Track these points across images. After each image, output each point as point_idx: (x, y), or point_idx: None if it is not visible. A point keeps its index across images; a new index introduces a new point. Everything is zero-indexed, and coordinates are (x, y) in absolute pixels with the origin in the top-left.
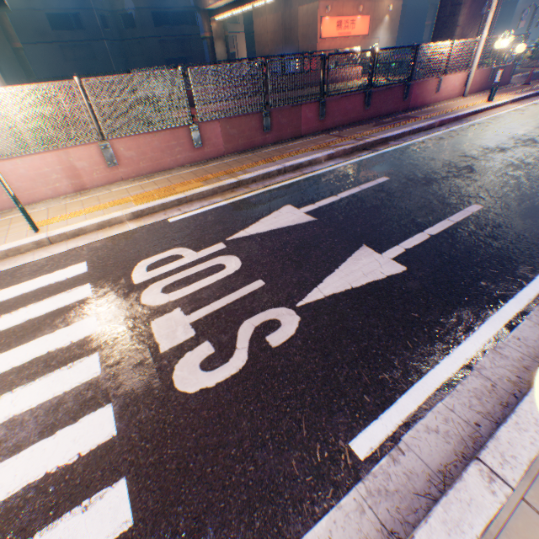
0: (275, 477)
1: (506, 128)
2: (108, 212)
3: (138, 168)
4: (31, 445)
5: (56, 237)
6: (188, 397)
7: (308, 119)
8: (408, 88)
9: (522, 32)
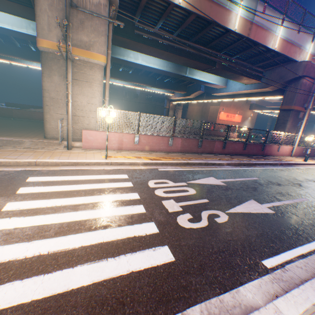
0: (231, 262)
1: None
2: (133, 159)
3: (144, 147)
4: (125, 225)
5: (114, 162)
6: (185, 228)
7: (217, 147)
8: (263, 146)
9: None
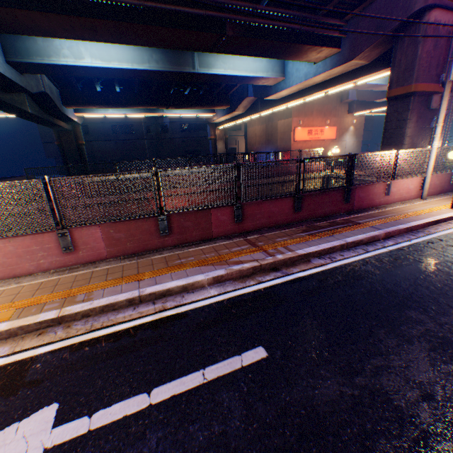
0: None
1: None
2: None
3: None
4: None
5: None
6: None
7: (221, 221)
8: (348, 191)
9: None
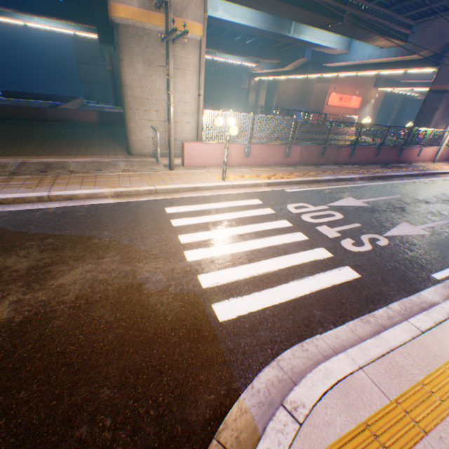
0: (406, 277)
1: None
2: (253, 180)
3: (255, 161)
4: (300, 252)
5: (235, 185)
6: (354, 252)
7: (343, 155)
8: (401, 150)
9: None
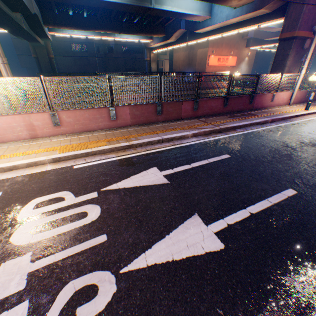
0: None
1: None
2: (38, 156)
3: (73, 128)
4: None
5: None
6: None
7: (186, 109)
8: (252, 97)
9: None
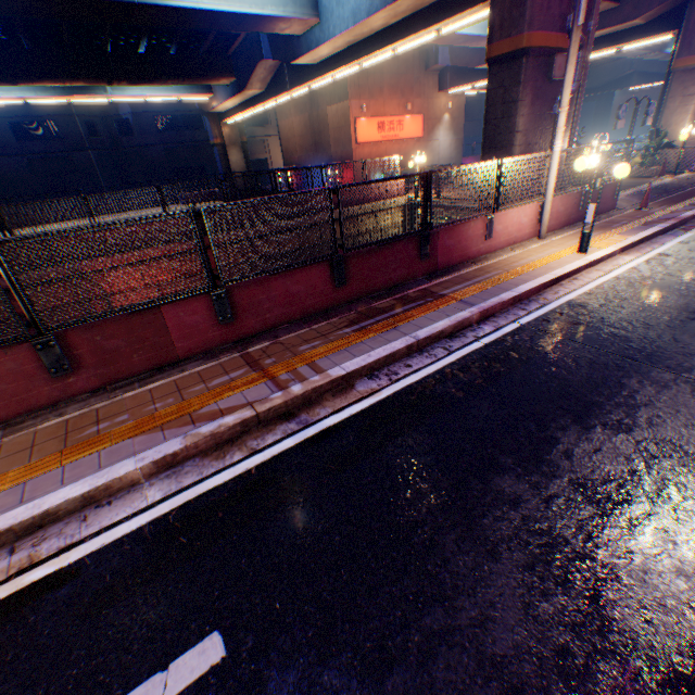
0: None
1: (617, 334)
2: None
3: None
4: None
5: None
6: None
7: (191, 325)
8: (426, 240)
9: (625, 126)
